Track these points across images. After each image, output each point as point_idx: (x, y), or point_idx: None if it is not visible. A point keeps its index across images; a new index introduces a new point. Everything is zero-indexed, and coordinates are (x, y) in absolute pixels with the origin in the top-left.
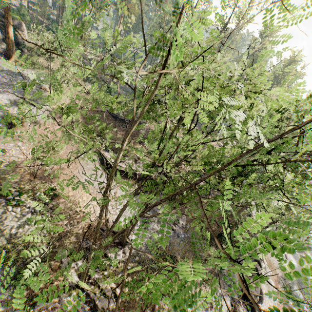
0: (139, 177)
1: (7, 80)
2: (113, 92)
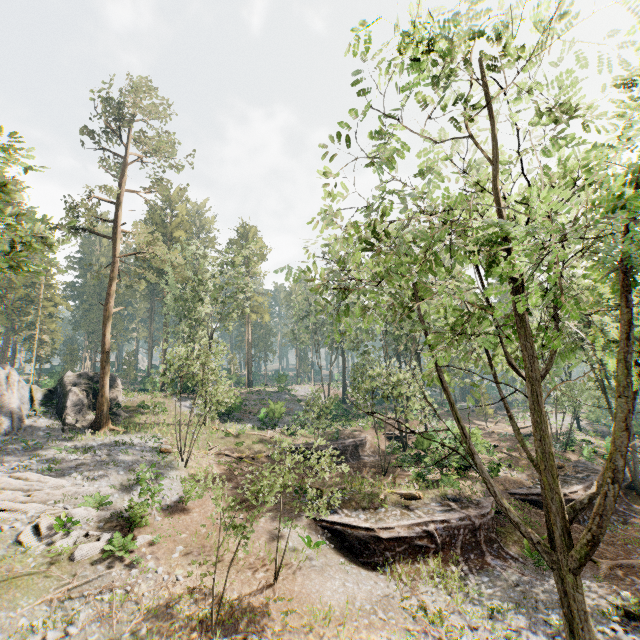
0: (442, 539)
1: (102, 458)
2: (279, 419)
